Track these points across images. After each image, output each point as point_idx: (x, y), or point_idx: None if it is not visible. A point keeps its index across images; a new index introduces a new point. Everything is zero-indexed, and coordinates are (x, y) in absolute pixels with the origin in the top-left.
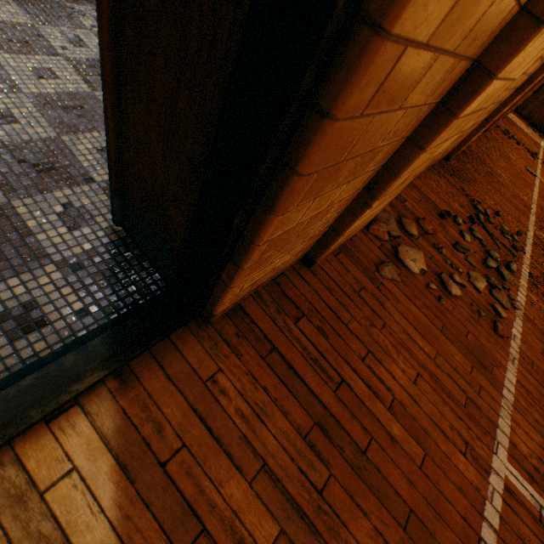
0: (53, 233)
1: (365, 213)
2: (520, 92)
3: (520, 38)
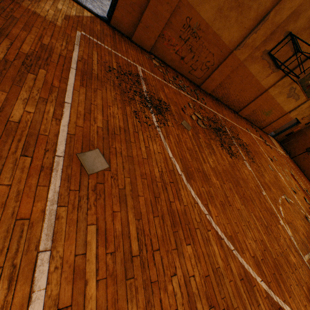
0: (99, 12)
1: (138, 26)
2: (216, 69)
3: None
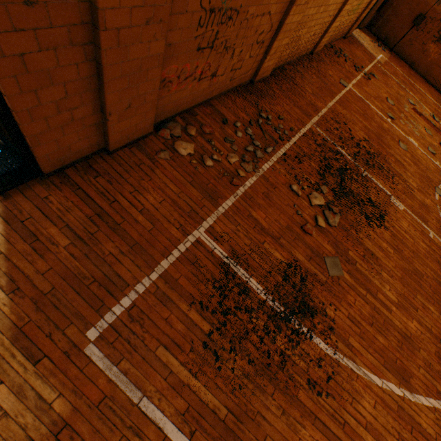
0: None
1: (109, 123)
2: (278, 32)
3: (100, 53)
